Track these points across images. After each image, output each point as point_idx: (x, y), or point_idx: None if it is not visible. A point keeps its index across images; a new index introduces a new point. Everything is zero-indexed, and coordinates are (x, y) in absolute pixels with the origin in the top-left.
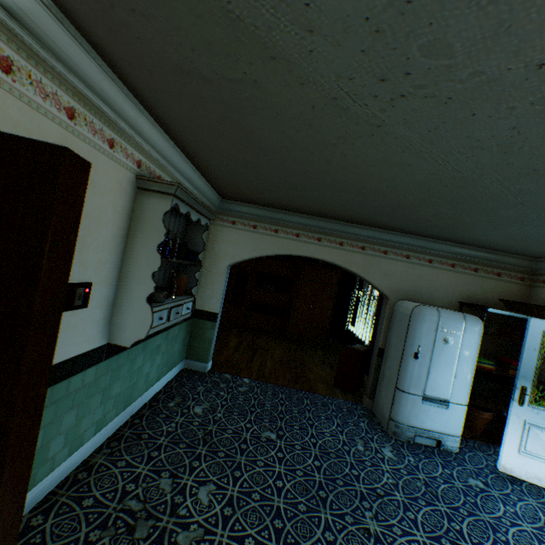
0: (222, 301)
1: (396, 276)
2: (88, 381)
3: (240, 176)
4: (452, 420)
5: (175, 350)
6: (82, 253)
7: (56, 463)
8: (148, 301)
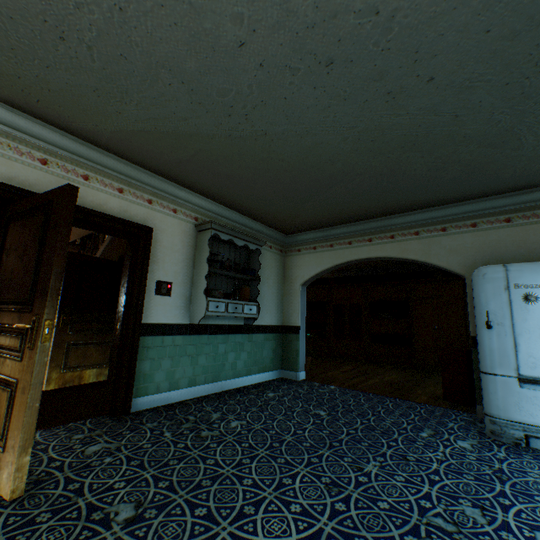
0: (303, 317)
1: (465, 249)
2: (178, 344)
3: (268, 209)
4: None
5: (265, 355)
6: (163, 265)
7: (161, 389)
8: (207, 294)
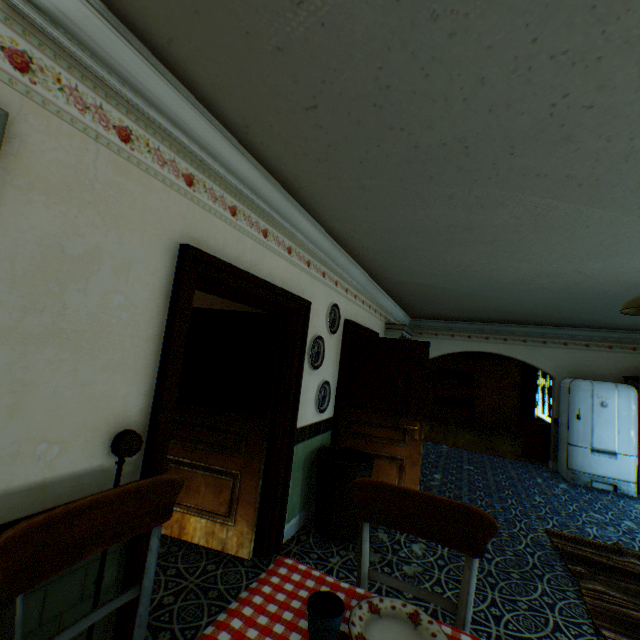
0: None
1: (557, 359)
2: None
3: (427, 310)
4: (623, 468)
5: None
6: None
7: None
8: None
